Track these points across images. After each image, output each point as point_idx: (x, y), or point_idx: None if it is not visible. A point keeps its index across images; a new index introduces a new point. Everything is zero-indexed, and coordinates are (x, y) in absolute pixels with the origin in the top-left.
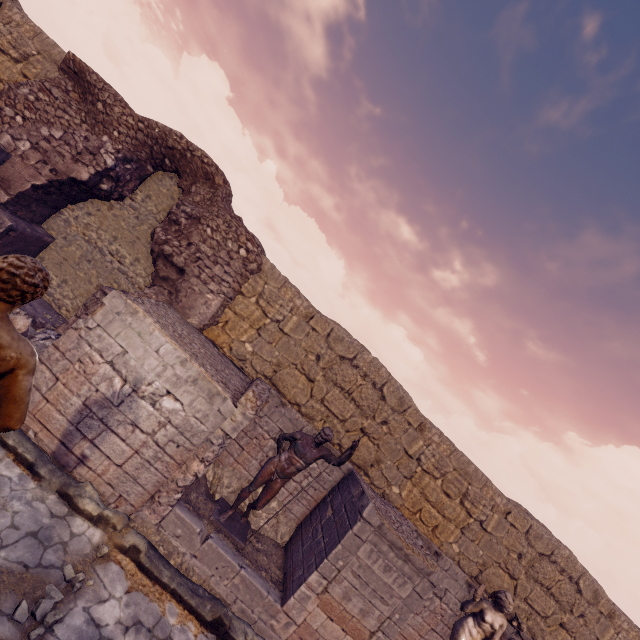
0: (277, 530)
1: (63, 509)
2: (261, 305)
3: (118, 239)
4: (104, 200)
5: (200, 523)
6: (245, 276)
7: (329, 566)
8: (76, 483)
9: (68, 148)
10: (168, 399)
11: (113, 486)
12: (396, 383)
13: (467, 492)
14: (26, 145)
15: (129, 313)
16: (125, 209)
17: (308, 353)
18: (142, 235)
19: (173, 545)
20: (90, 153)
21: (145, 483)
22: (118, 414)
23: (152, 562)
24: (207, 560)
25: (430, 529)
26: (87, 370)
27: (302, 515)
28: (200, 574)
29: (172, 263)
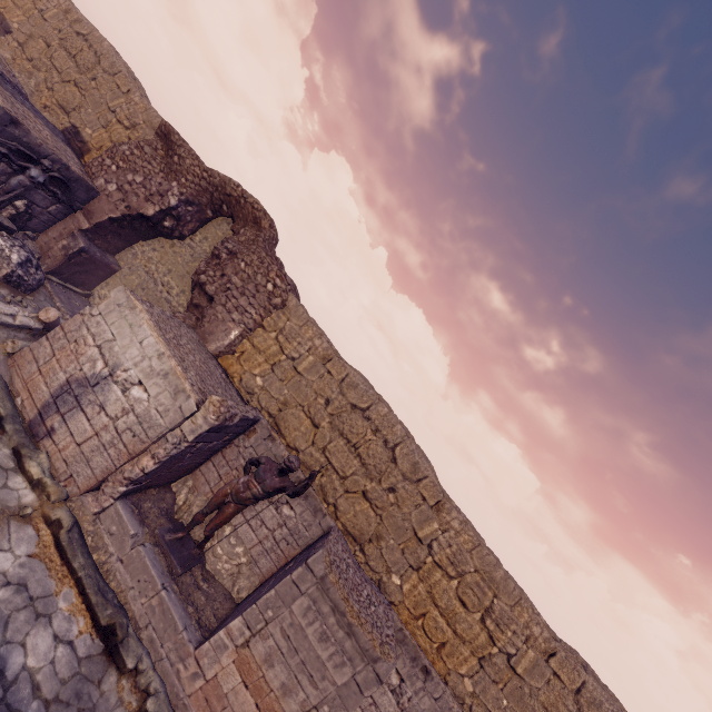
0: (236, 581)
1: (10, 464)
2: (279, 340)
3: (172, 272)
4: (169, 239)
5: (139, 528)
6: (268, 310)
7: (257, 614)
8: (34, 449)
9: (144, 190)
10: (139, 389)
11: (68, 464)
12: (412, 445)
13: (491, 606)
14: (114, 187)
15: (130, 308)
16: (184, 247)
17: (318, 396)
18: (192, 270)
19: (104, 542)
20: (160, 195)
21: (96, 467)
22: (91, 394)
23: (71, 544)
24: (132, 569)
25: (435, 646)
26: (79, 350)
27: (268, 572)
28: (121, 582)
29: (205, 291)
